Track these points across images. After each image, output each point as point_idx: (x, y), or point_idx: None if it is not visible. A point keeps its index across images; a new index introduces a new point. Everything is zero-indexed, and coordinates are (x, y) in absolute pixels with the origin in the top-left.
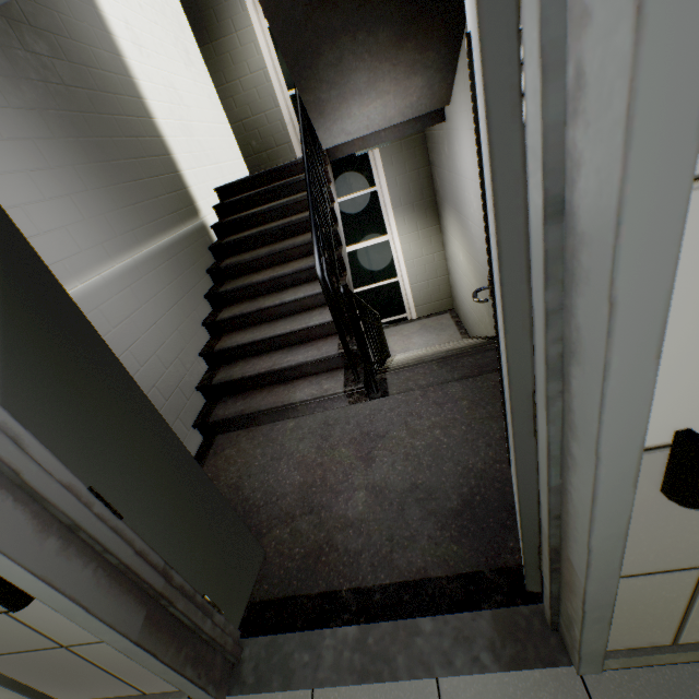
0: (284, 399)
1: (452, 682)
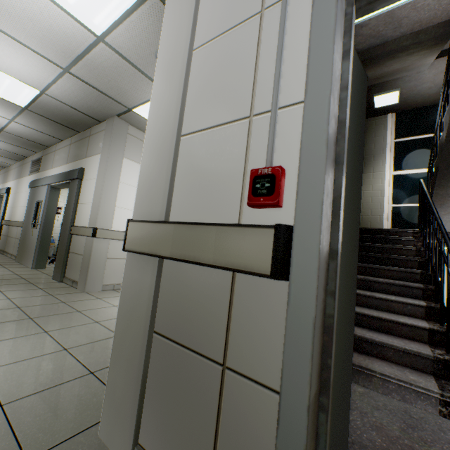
0: (360, 361)
1: None
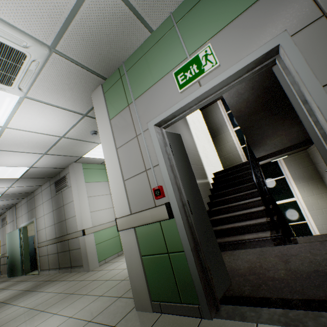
0: None
1: None
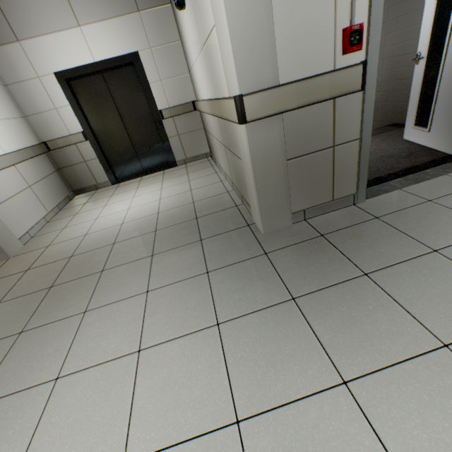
0: None
1: (451, 174)
